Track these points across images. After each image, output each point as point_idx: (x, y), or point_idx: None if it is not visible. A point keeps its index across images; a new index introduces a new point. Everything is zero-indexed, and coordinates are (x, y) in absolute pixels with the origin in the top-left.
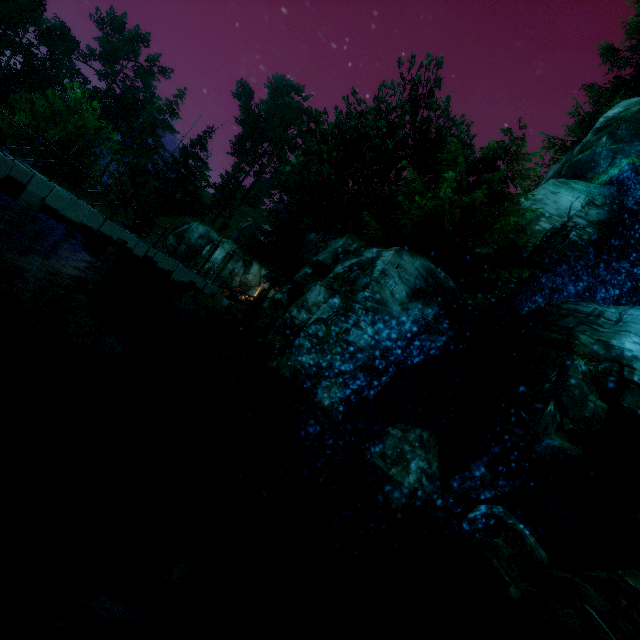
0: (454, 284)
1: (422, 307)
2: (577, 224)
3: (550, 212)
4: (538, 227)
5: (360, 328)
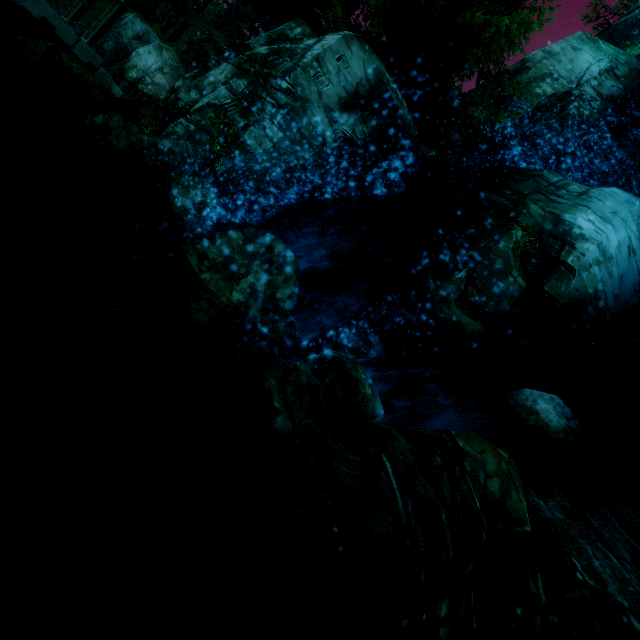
0: (409, 114)
1: (355, 123)
2: (584, 94)
3: (560, 73)
4: (539, 90)
5: (261, 127)
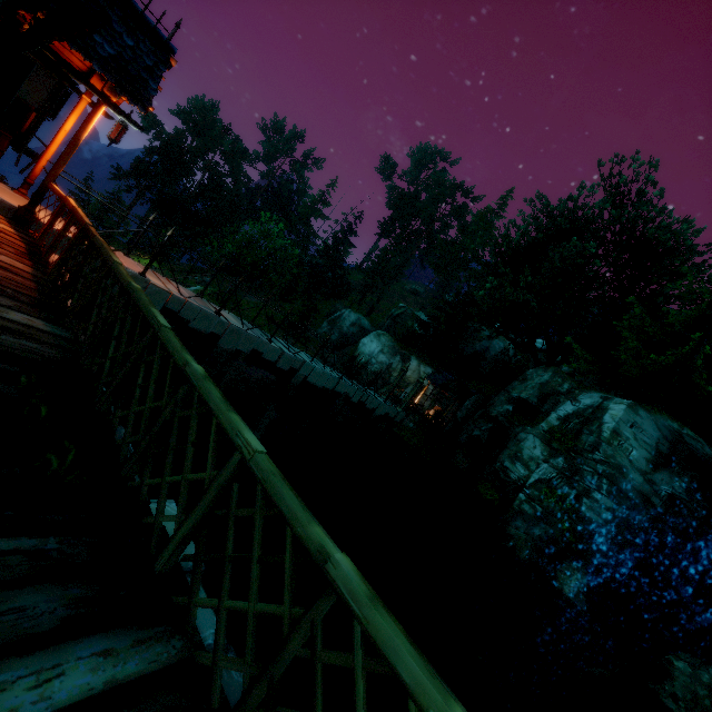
0: (707, 447)
1: (671, 480)
2: None
3: None
4: None
5: (594, 499)
